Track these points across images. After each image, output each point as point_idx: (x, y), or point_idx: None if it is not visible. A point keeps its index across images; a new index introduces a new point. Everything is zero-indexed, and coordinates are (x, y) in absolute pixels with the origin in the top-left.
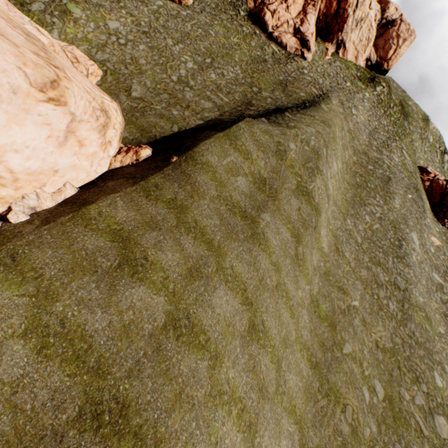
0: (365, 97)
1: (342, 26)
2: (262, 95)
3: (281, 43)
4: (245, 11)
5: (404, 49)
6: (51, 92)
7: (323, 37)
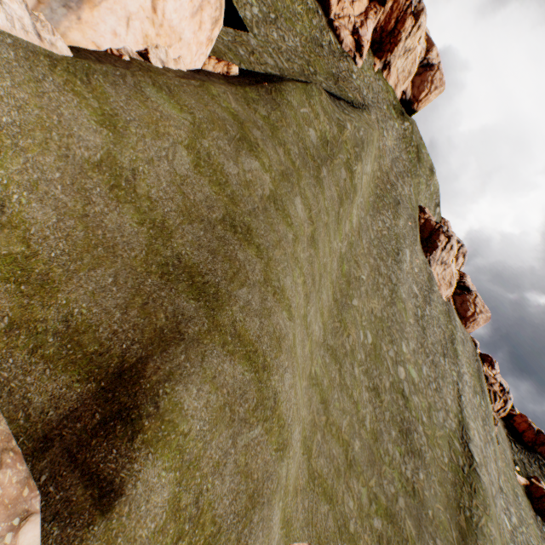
0: (395, 127)
1: (393, 48)
2: (317, 79)
3: (339, 36)
4: None
5: (434, 97)
6: None
7: (375, 51)
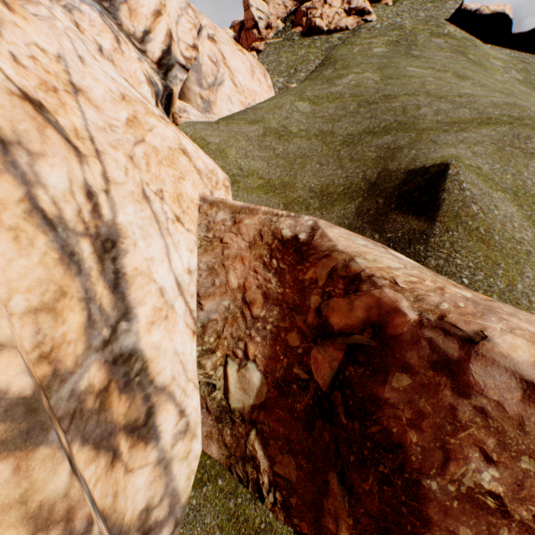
0: (457, 1)
1: None
2: None
3: (340, 29)
4: (297, 36)
5: None
6: (238, 47)
7: (376, 0)
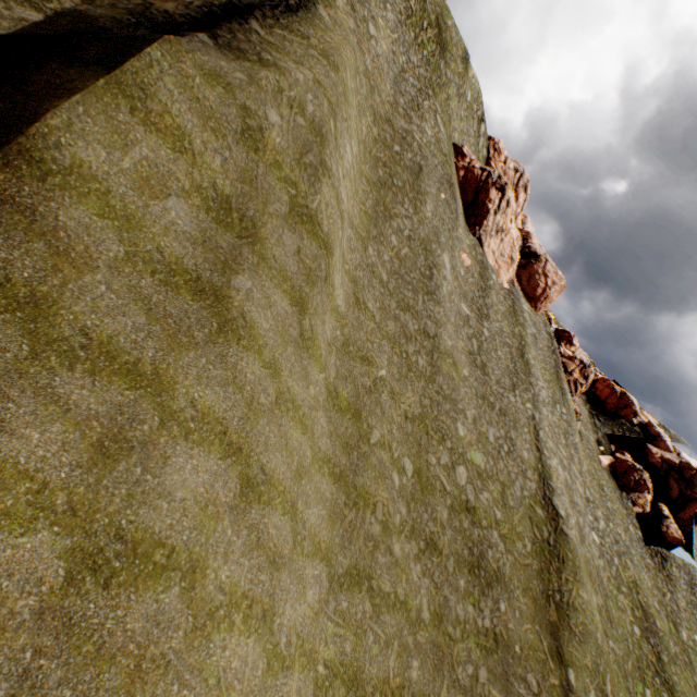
0: None
1: None
2: None
3: None
4: None
5: None
6: None
7: None
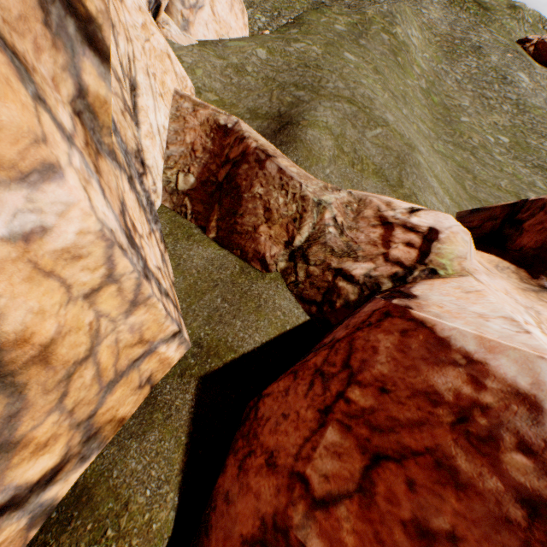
0: (434, 2)
1: None
2: None
3: None
4: None
5: None
6: None
7: None
